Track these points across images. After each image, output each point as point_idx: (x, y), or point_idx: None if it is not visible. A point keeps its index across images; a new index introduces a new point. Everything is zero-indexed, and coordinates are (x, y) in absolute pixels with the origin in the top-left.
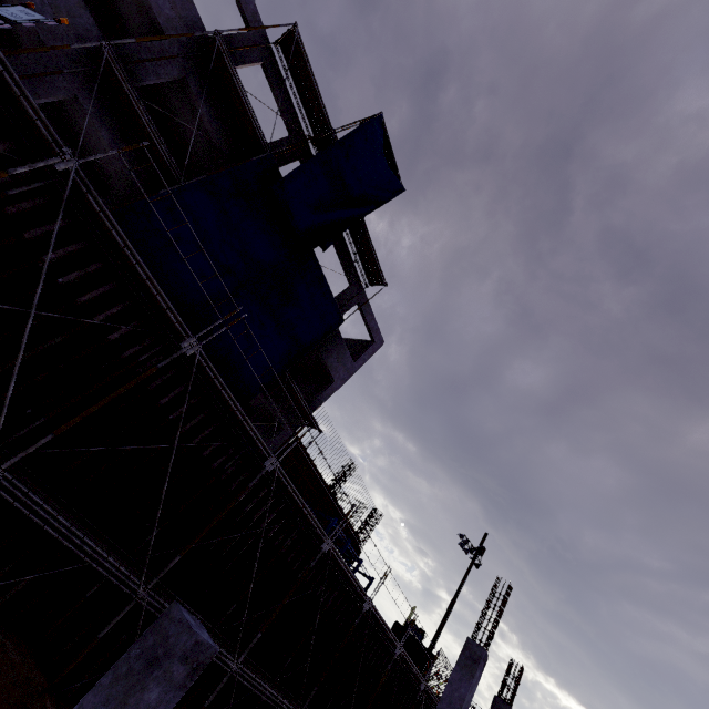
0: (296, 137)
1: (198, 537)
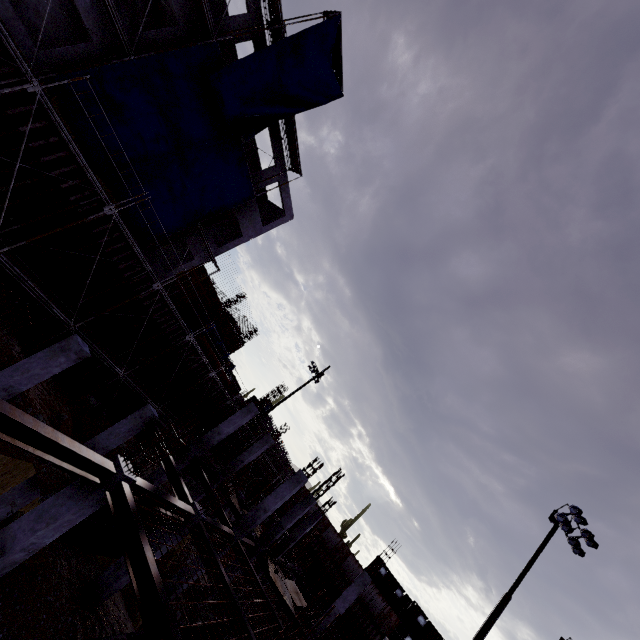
0: (252, 16)
1: (106, 311)
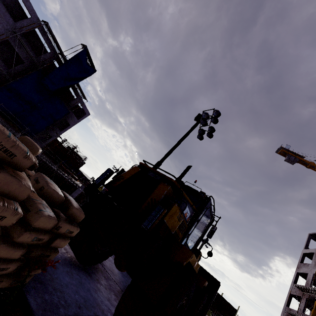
0: (53, 53)
1: None
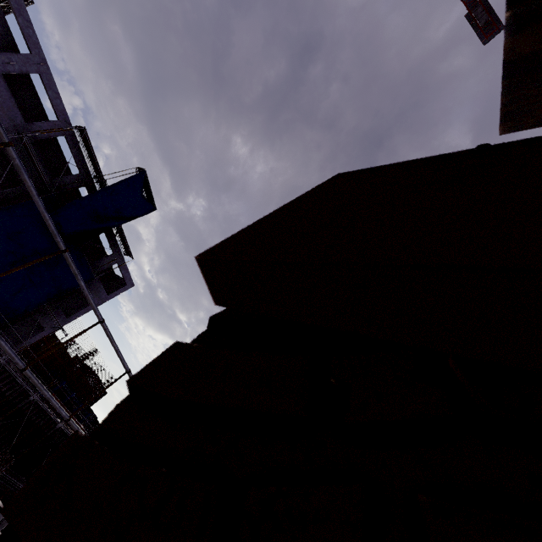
0: (83, 175)
1: None
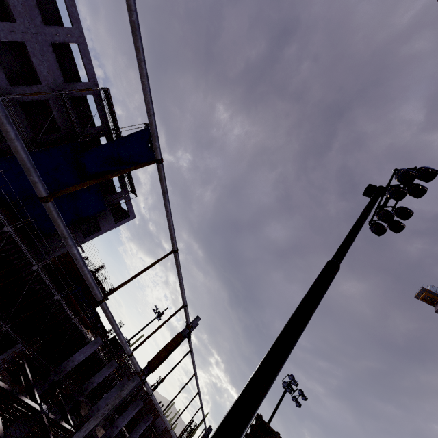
0: (104, 127)
1: None
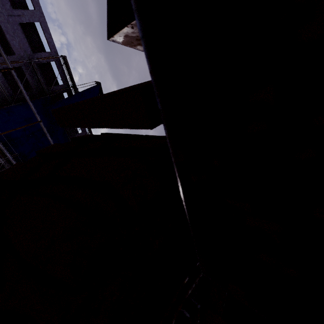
0: (65, 85)
1: None
